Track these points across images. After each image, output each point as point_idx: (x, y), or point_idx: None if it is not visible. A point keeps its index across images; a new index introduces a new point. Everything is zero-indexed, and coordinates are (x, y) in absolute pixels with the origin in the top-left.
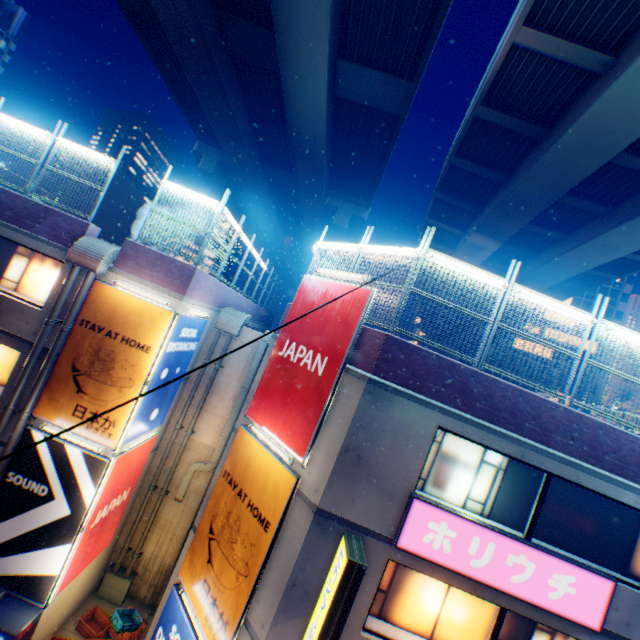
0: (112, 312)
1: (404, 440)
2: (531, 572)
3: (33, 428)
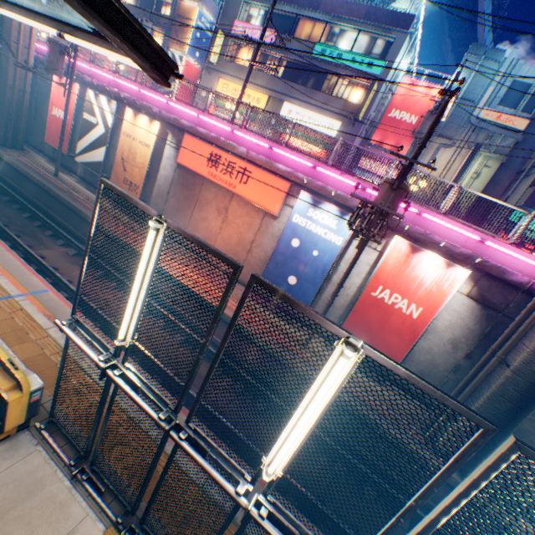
0: (184, 12)
1: (235, 8)
2: (259, 35)
3: (168, 52)
